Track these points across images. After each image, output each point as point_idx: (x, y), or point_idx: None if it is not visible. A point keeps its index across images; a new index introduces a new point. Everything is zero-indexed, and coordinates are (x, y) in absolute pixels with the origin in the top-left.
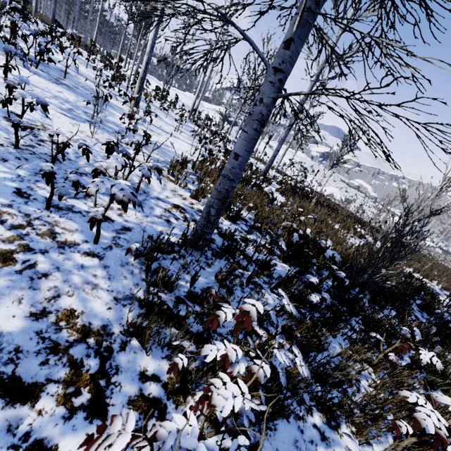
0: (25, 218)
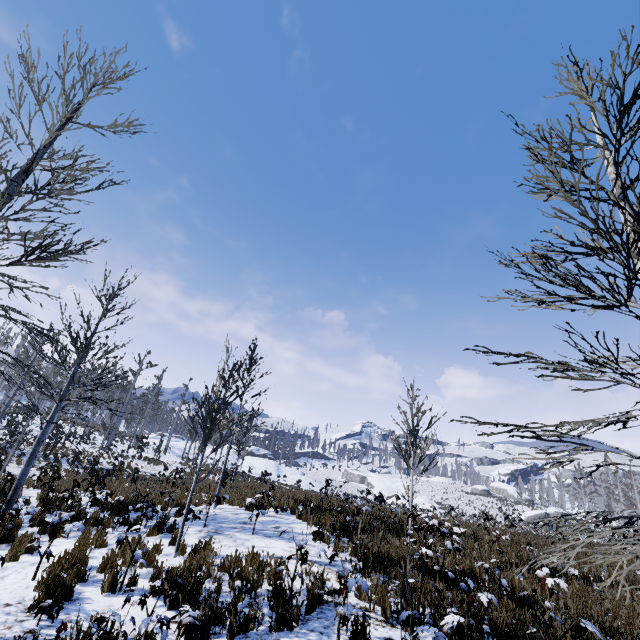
0: None
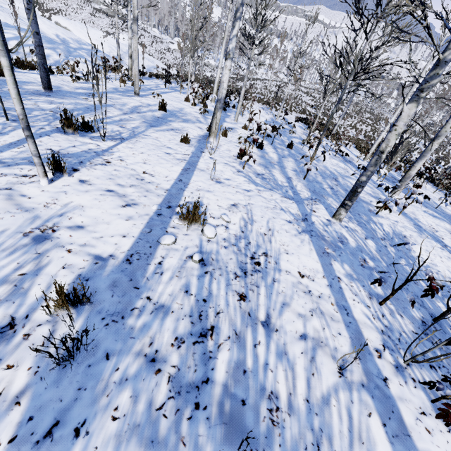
0: None
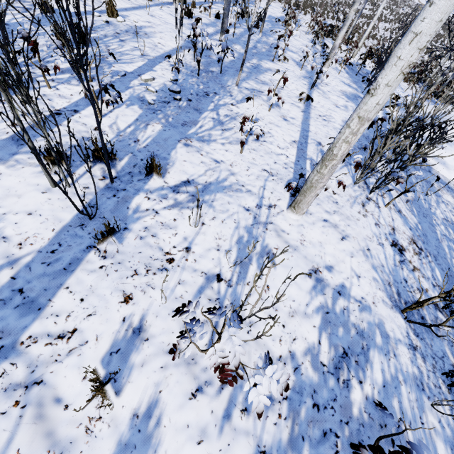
0: None
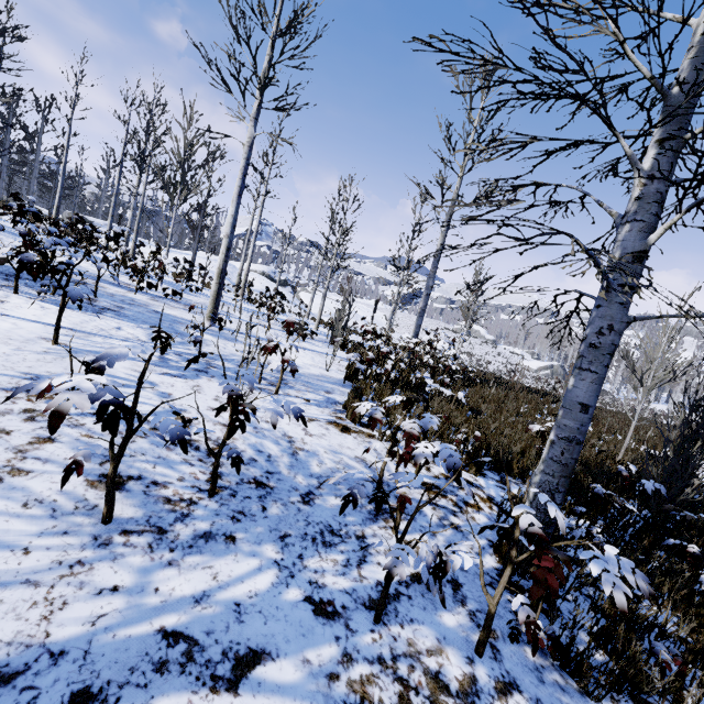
0: (386, 671)
